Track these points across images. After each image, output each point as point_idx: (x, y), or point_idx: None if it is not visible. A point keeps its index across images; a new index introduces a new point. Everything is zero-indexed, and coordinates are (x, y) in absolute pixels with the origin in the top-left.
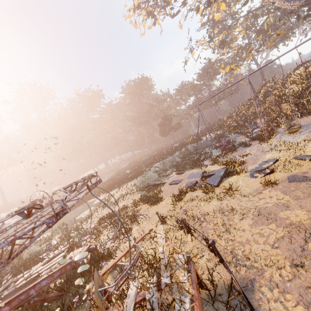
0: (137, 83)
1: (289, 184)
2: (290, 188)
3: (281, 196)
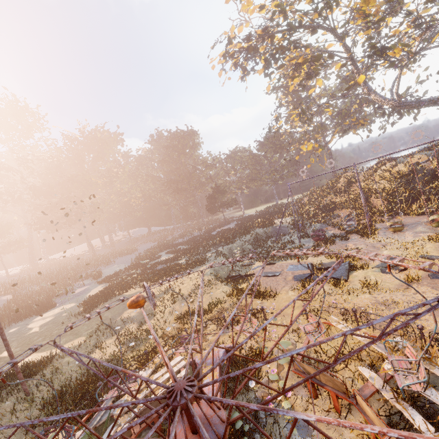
0: (180, 136)
1: (433, 281)
2: (437, 284)
3: (434, 291)
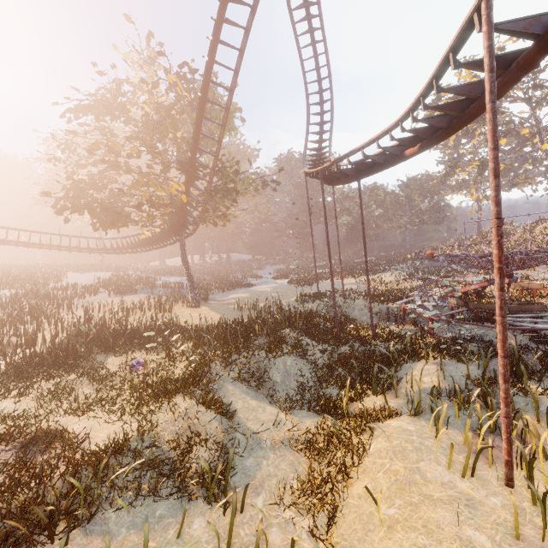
0: None
1: None
2: None
3: None
